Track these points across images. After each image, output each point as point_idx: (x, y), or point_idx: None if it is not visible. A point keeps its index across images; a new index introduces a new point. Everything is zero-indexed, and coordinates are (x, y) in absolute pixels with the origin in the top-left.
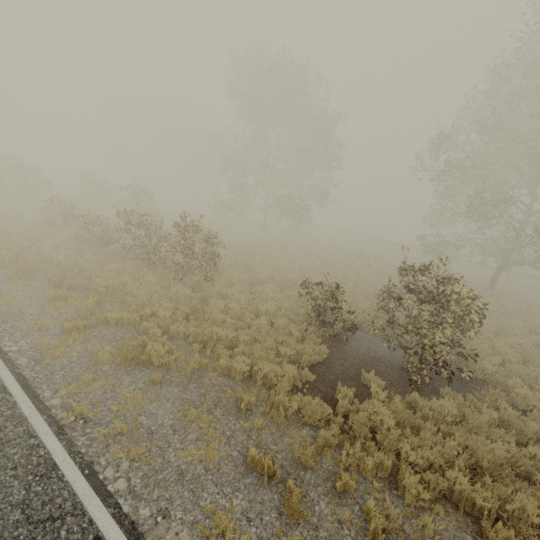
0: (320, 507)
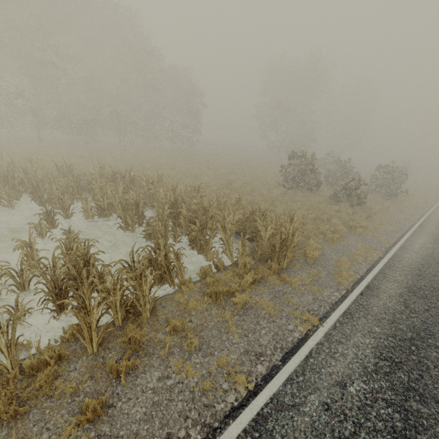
0: None
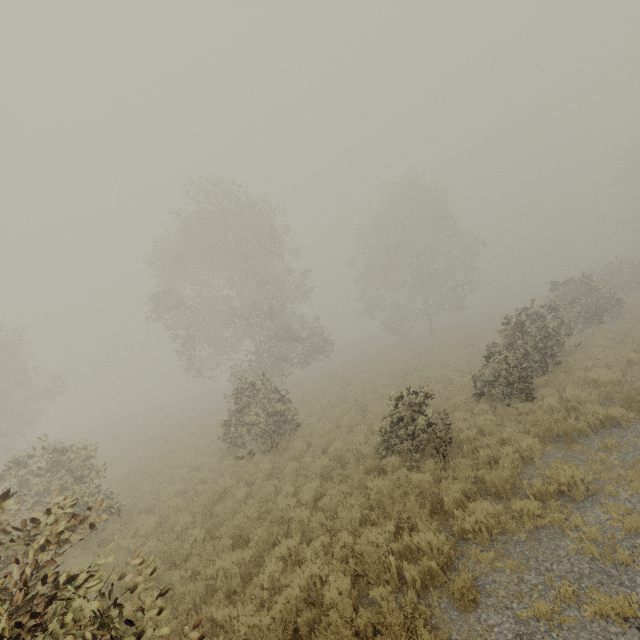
0: None
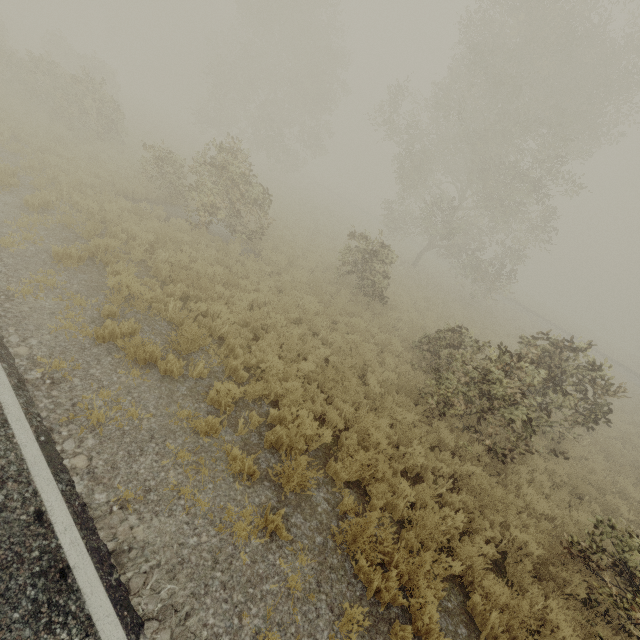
0: (26, 194)
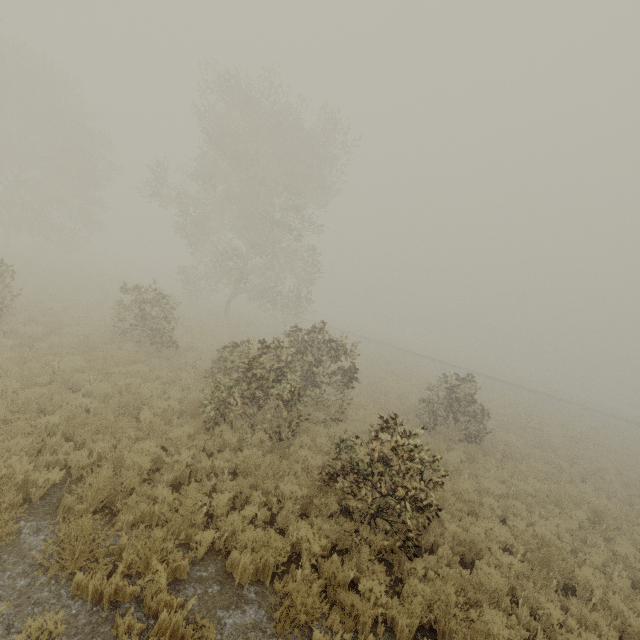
0: None
